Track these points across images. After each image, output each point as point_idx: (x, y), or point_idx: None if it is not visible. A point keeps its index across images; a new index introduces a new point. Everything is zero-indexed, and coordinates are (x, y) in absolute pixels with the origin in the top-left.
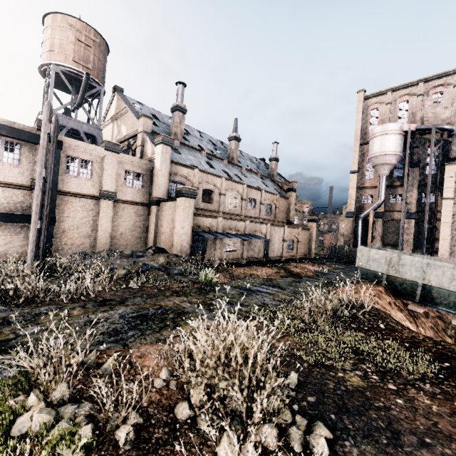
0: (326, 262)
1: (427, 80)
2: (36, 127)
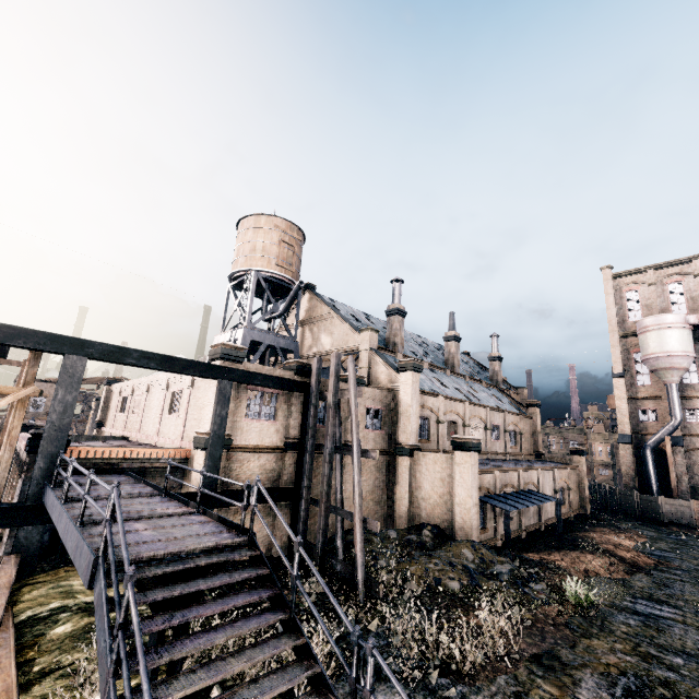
0: (621, 524)
1: None
2: (294, 370)
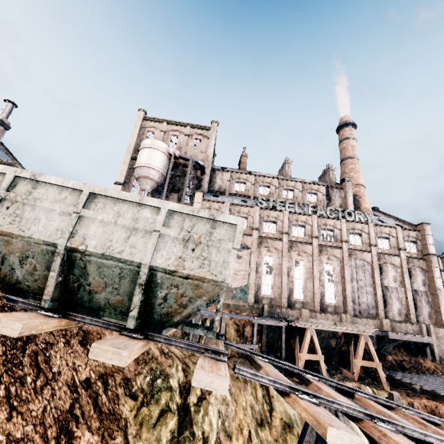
0: None
1: (192, 126)
2: None
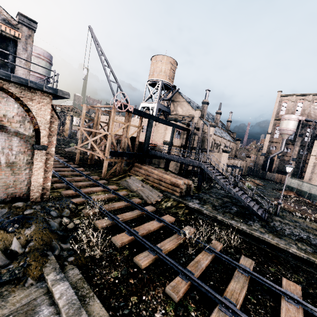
0: (254, 178)
1: (314, 95)
2: (186, 125)
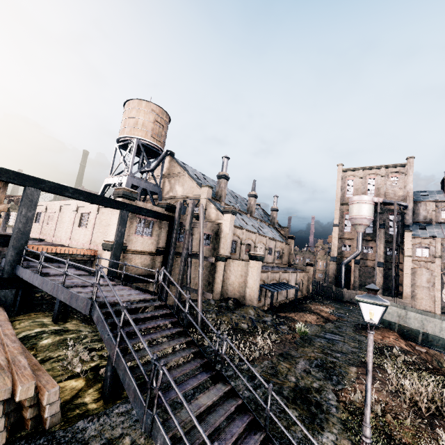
0: (324, 301)
1: (387, 167)
2: (164, 208)
